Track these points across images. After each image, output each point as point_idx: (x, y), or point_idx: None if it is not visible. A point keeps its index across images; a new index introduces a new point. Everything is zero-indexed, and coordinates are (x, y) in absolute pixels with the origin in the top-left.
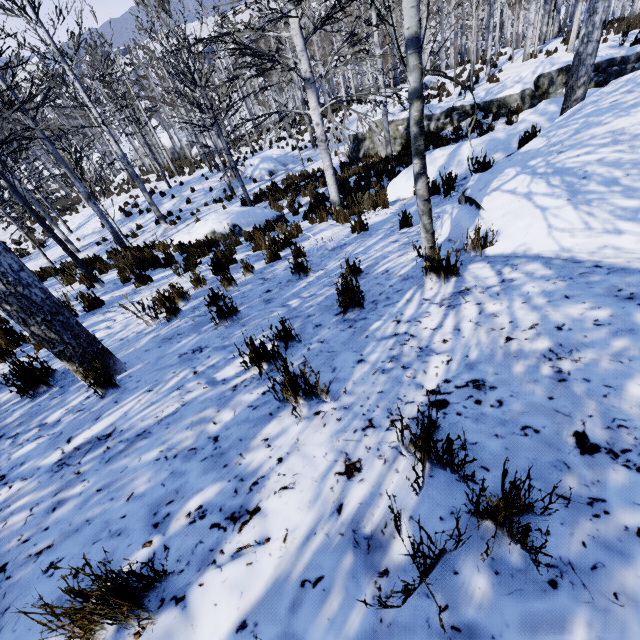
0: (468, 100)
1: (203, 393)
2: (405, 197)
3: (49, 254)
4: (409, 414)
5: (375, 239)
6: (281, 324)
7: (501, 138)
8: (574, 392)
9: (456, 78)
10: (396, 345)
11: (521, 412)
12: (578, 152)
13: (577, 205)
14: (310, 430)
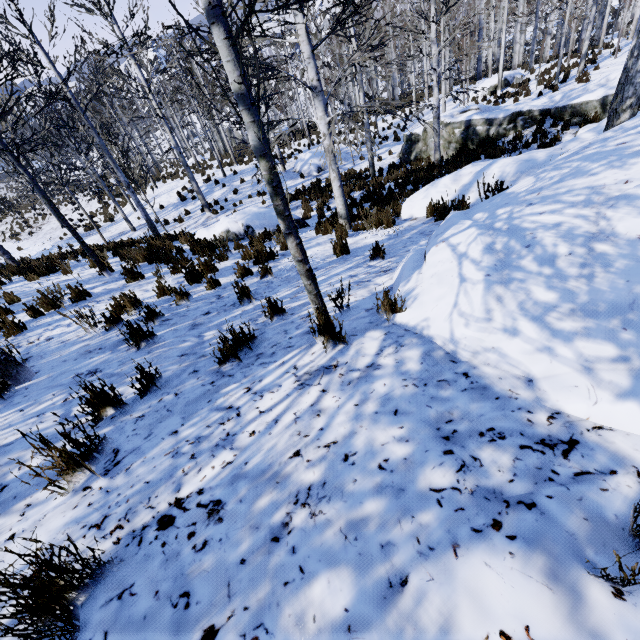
0: (540, 104)
1: (48, 427)
2: (417, 216)
3: (113, 229)
4: (135, 524)
5: (343, 268)
6: (138, 370)
7: (539, 159)
8: (268, 563)
9: (544, 74)
10: (216, 422)
11: (204, 569)
12: (545, 208)
13: (493, 284)
14: (62, 508)
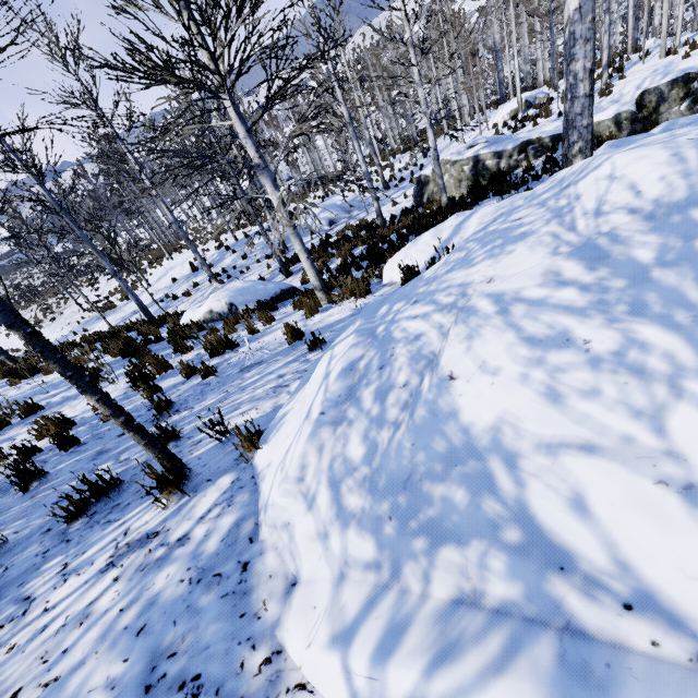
0: (551, 128)
1: None
2: (397, 280)
3: (128, 308)
4: None
5: (282, 362)
6: None
7: None
8: None
9: None
10: None
11: None
12: (420, 310)
13: (322, 427)
14: None
